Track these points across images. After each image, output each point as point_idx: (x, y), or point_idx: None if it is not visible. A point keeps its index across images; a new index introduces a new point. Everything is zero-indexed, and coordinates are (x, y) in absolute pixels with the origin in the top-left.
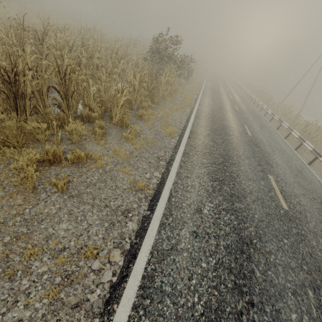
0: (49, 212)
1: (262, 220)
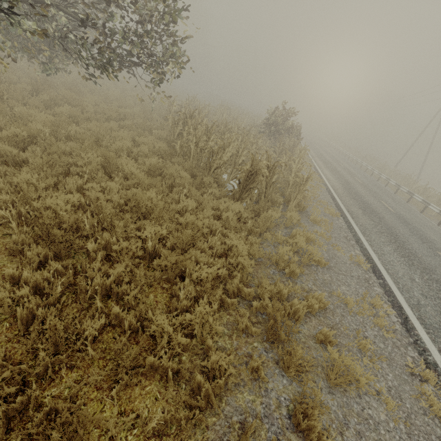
0: (328, 279)
1: None
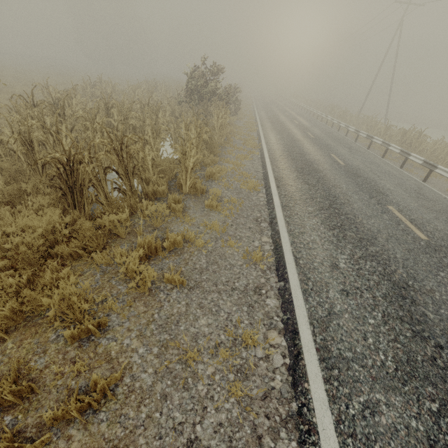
0: (179, 311)
1: (407, 258)
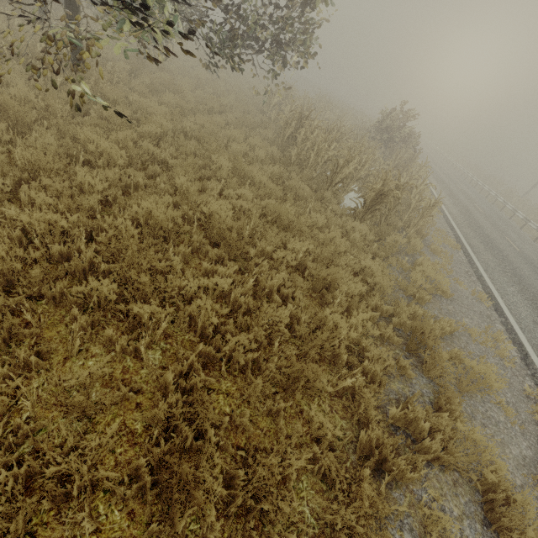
0: (452, 310)
1: None
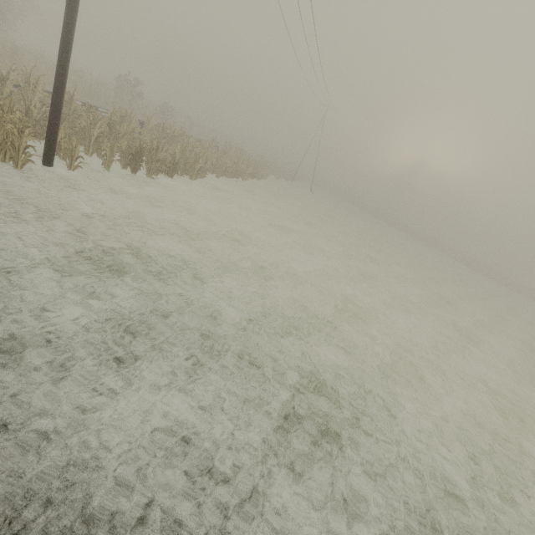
0: None
1: None
